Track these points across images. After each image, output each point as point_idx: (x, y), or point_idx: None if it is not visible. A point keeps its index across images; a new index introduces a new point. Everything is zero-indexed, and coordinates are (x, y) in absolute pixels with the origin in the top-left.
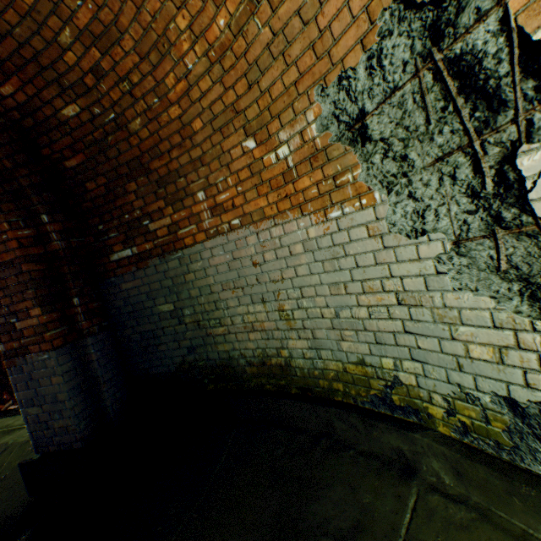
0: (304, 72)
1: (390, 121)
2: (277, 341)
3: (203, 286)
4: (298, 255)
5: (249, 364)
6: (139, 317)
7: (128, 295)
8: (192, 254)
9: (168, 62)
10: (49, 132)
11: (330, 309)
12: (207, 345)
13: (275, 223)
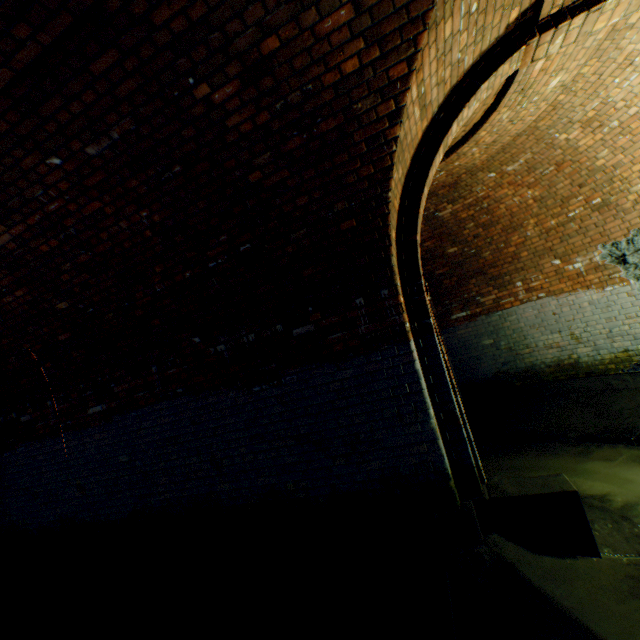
0: (593, 240)
1: (637, 258)
2: (568, 351)
3: (515, 328)
4: (584, 307)
5: (547, 367)
6: (466, 349)
7: (460, 337)
8: (508, 312)
9: (516, 232)
10: (434, 259)
11: (605, 329)
12: (515, 360)
13: (569, 294)
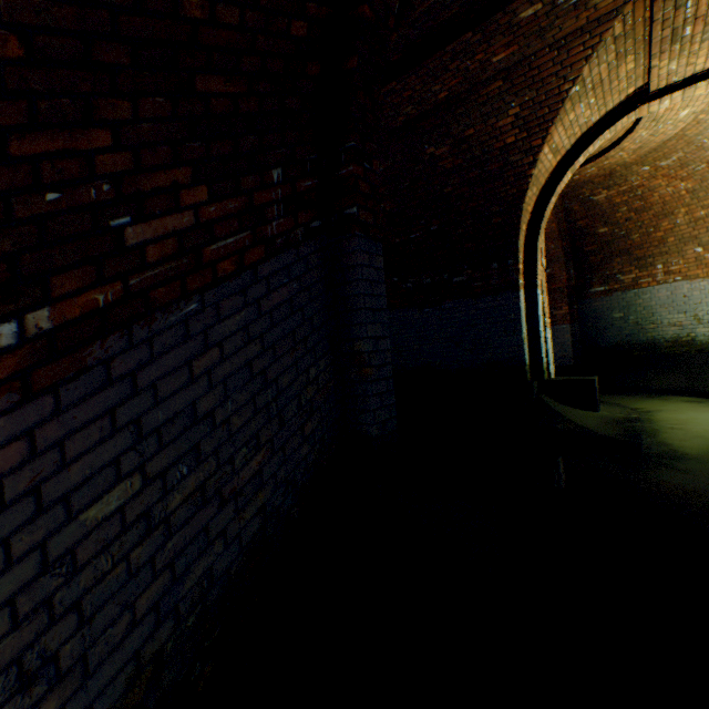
0: None
1: None
2: (688, 330)
3: (645, 306)
4: None
5: (665, 342)
6: (596, 319)
7: (593, 309)
8: (643, 291)
9: (666, 219)
10: (584, 237)
11: None
12: (639, 333)
13: (703, 280)
